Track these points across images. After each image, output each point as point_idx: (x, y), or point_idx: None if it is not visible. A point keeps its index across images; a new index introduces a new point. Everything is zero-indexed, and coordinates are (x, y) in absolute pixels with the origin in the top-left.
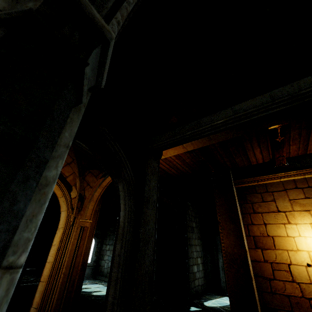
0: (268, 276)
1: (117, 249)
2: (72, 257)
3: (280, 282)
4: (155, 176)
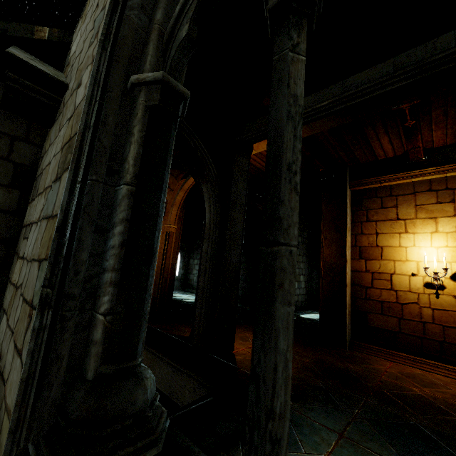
0: (366, 284)
1: (204, 247)
2: (161, 259)
3: (377, 289)
4: (244, 176)
